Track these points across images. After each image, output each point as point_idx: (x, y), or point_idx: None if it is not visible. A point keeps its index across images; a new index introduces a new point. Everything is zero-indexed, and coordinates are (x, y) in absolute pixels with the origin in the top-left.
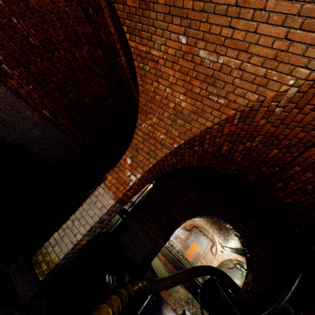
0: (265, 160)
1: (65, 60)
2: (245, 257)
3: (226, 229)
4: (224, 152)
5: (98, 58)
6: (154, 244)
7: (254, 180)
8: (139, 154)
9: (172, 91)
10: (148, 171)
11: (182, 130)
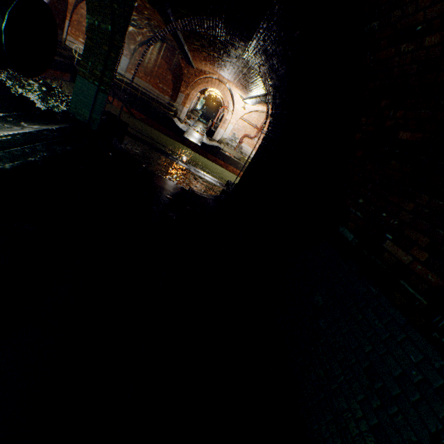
0: None
1: None
2: None
3: None
4: None
5: None
6: None
7: None
8: None
9: None
10: None
11: None
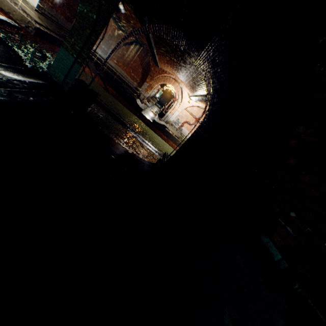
0: None
1: None
2: None
3: None
4: None
5: None
6: None
7: None
8: None
9: None
10: None
11: None
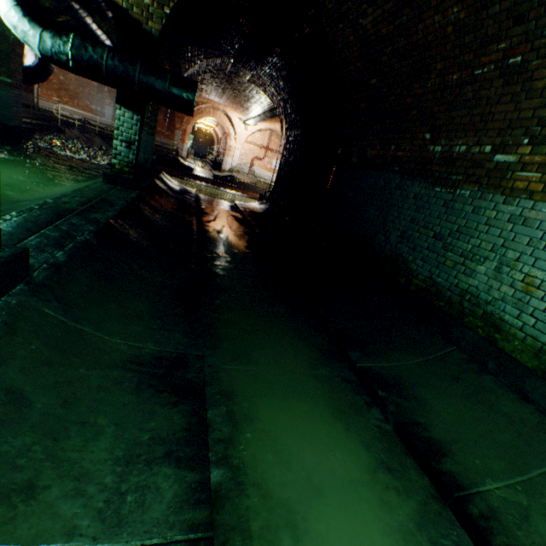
0: None
1: None
2: None
3: None
4: None
5: None
6: None
7: None
8: None
9: None
10: None
11: None
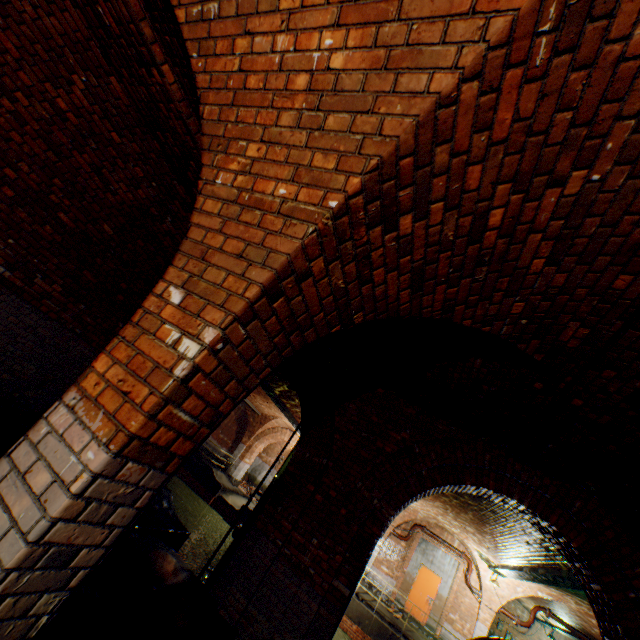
0: (630, 242)
1: (34, 122)
2: (588, 594)
3: (498, 517)
4: (492, 242)
5: (115, 106)
6: (323, 600)
7: (583, 339)
8: (209, 266)
9: (296, 38)
10: (247, 316)
11: (348, 144)
